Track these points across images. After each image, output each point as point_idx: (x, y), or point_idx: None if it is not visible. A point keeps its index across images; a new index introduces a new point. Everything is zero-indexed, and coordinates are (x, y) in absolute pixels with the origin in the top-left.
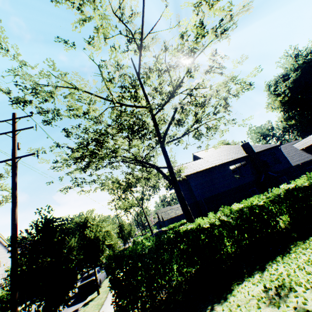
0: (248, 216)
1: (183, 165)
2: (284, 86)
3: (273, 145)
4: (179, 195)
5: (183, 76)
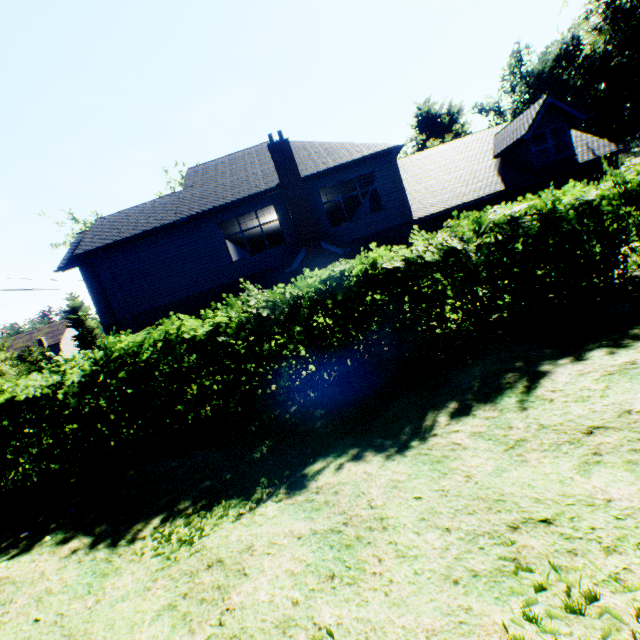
0: None
1: (120, 214)
2: None
3: (380, 146)
4: None
5: None
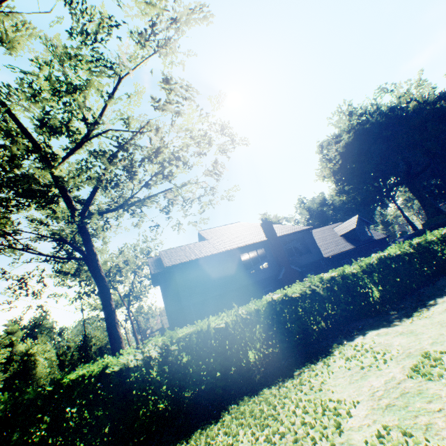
0: (200, 347)
1: (175, 249)
2: (336, 150)
3: (304, 227)
4: (105, 307)
5: (103, 107)
